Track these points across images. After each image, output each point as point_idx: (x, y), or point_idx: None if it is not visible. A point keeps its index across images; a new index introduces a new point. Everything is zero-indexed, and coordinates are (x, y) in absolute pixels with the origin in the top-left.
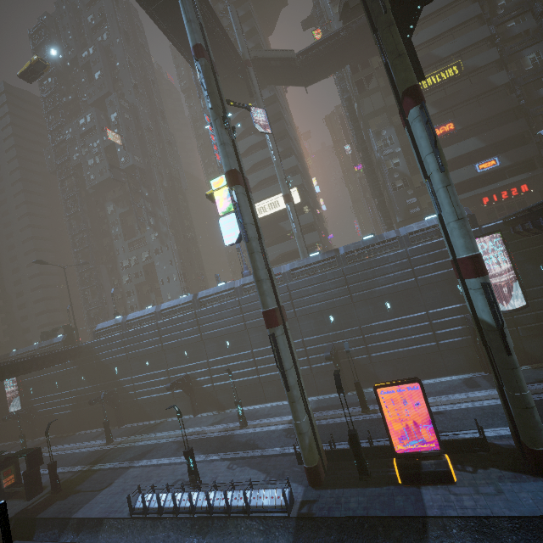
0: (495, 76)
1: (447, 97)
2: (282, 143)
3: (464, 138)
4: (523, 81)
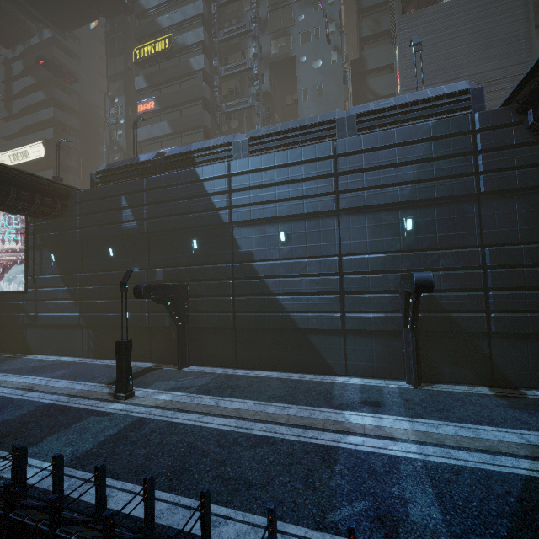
0: (196, 59)
1: (157, 73)
2: (47, 91)
3: (162, 121)
4: (224, 71)
